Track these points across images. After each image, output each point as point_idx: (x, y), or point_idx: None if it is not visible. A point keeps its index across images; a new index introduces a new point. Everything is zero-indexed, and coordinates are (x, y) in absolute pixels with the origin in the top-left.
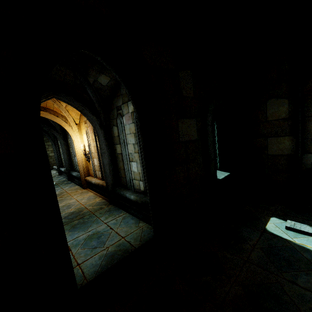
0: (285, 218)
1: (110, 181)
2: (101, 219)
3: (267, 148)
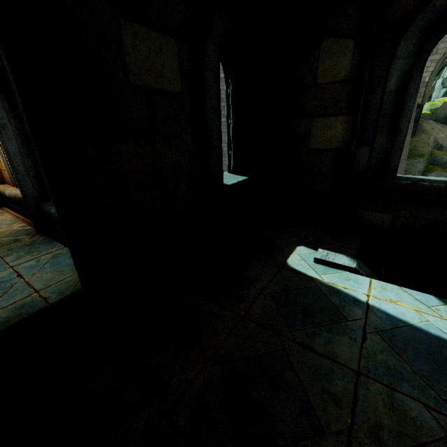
0: (317, 246)
1: (30, 189)
2: (5, 260)
3: (310, 138)
